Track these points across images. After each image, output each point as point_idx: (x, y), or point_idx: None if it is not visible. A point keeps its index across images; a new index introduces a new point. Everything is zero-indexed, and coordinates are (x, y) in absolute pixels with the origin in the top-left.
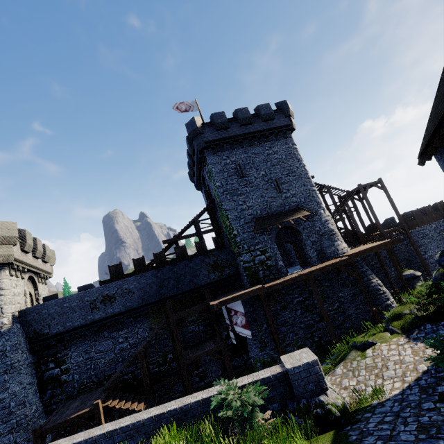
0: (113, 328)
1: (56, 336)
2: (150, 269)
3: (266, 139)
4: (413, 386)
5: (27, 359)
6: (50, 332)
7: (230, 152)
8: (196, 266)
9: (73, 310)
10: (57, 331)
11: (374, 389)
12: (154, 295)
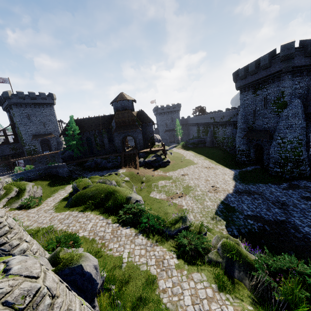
0: None
1: None
2: None
3: (42, 106)
4: None
5: None
6: None
7: (25, 108)
8: (4, 148)
9: None
10: None
11: None
12: None
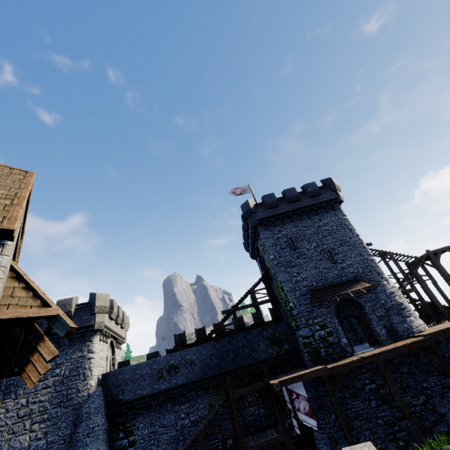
0: (176, 401)
1: (128, 403)
2: (210, 340)
3: (314, 213)
4: None
5: (104, 424)
6: (123, 398)
7: (281, 226)
8: (254, 338)
9: (144, 377)
10: (129, 398)
11: None
12: (214, 368)
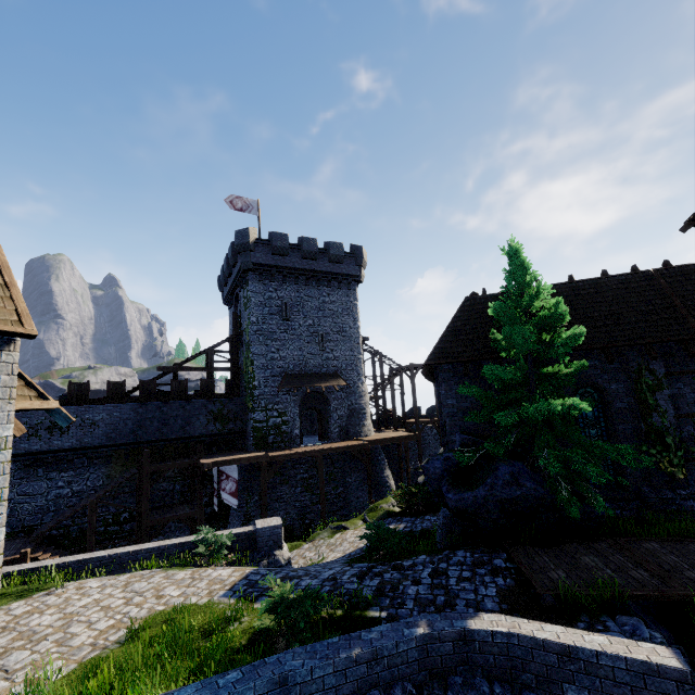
0: (54, 466)
1: None
2: (130, 400)
3: (326, 283)
4: (347, 555)
5: None
6: None
7: (281, 284)
8: (195, 410)
9: None
10: None
11: (324, 558)
12: (126, 436)
